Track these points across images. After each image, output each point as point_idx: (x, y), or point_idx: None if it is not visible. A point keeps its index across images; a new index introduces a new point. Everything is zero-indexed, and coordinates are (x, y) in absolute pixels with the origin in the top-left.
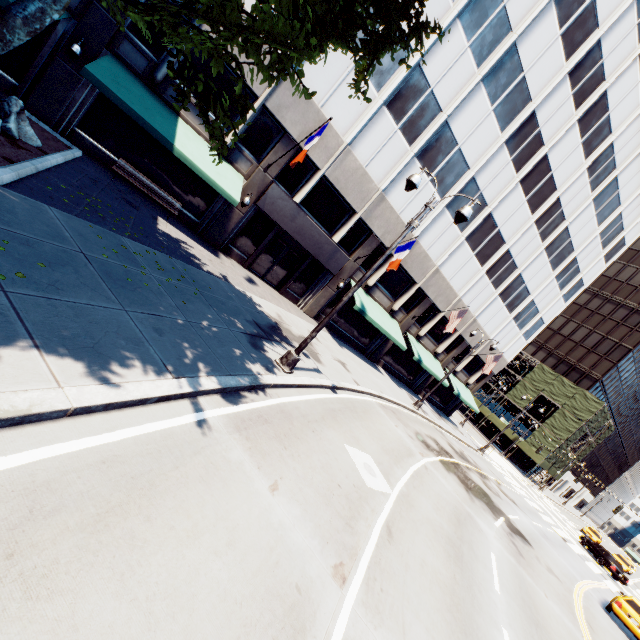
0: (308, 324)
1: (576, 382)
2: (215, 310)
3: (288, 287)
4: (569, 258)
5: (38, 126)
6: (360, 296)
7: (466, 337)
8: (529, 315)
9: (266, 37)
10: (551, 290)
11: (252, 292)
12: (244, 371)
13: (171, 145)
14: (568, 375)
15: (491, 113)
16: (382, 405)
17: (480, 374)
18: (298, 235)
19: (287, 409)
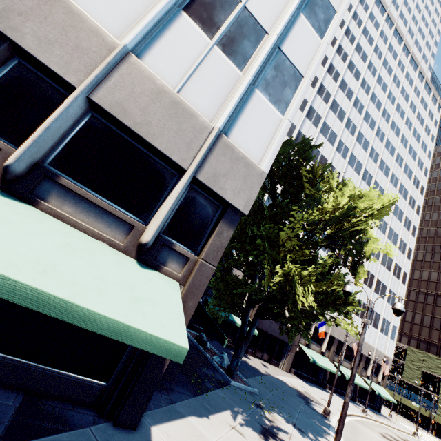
0: (294, 379)
1: (437, 353)
2: (292, 397)
3: (273, 359)
4: (387, 290)
5: (191, 332)
6: (308, 352)
7: (363, 352)
8: (386, 326)
9: (303, 316)
10: (388, 308)
11: (274, 374)
12: (327, 424)
13: (235, 322)
14: (429, 349)
15: (326, 254)
16: (355, 420)
17: (382, 373)
18: (273, 332)
19: (346, 437)
